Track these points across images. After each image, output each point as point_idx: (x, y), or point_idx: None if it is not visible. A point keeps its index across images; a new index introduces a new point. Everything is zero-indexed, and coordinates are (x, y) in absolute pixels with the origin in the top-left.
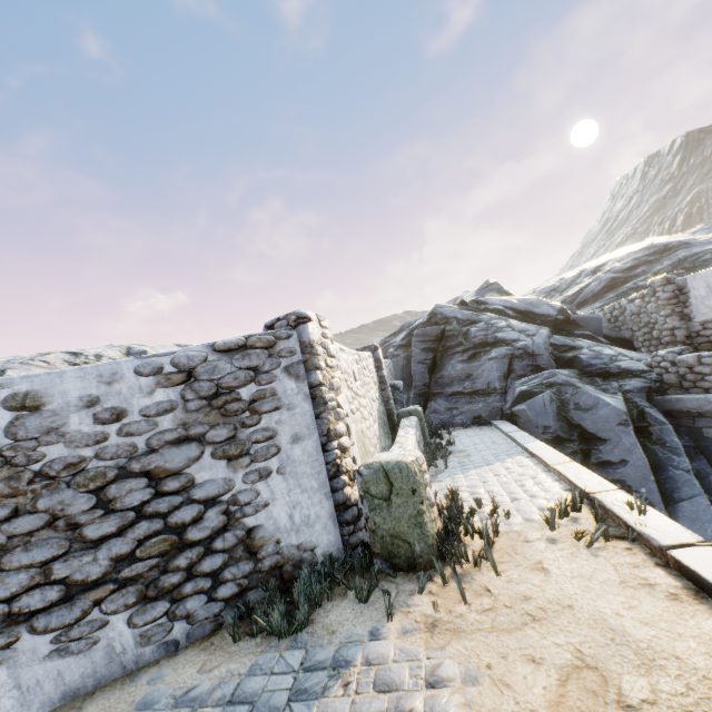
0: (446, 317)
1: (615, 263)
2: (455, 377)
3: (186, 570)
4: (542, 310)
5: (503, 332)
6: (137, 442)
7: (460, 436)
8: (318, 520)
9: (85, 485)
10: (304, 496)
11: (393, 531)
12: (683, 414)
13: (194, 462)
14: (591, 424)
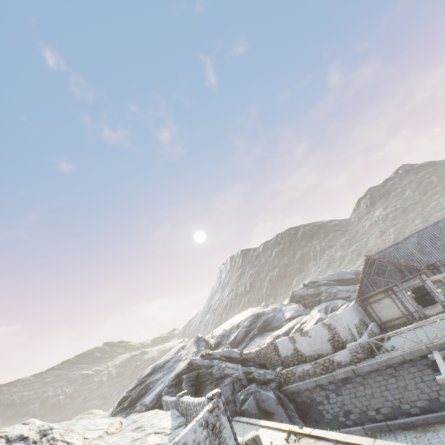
0: (199, 365)
1: (244, 322)
2: None
3: None
4: (234, 355)
5: (226, 369)
6: None
7: None
8: None
9: None
10: None
11: None
12: (289, 394)
13: None
14: (268, 407)
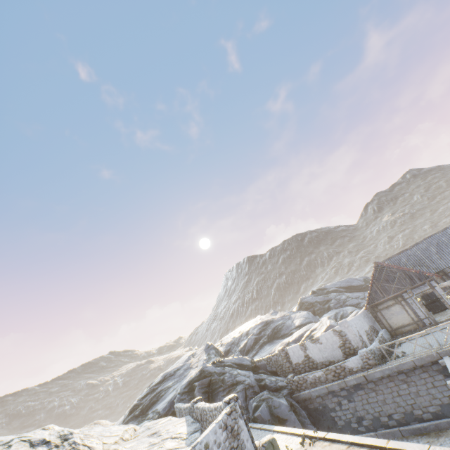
0: (211, 372)
1: (253, 329)
2: None
3: None
4: (246, 362)
5: (238, 376)
6: None
7: None
8: None
9: None
10: None
11: None
12: (301, 400)
13: None
14: (281, 414)
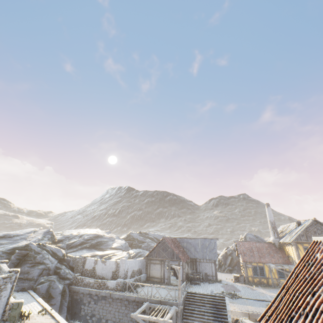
0: (32, 248)
1: (86, 235)
2: (23, 272)
3: None
4: (59, 253)
5: (46, 260)
6: None
7: (16, 295)
8: None
9: None
10: None
11: (14, 315)
12: (73, 291)
13: None
14: (53, 293)
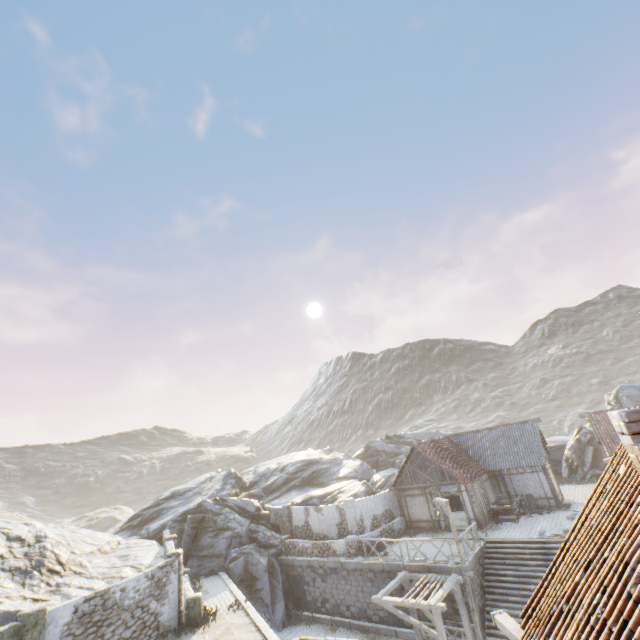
0: (207, 509)
1: (291, 465)
2: (206, 546)
3: (145, 634)
4: (250, 508)
5: (231, 522)
6: (141, 597)
7: (204, 582)
8: (174, 617)
9: (130, 611)
10: (172, 610)
11: (193, 616)
12: (285, 564)
13: (151, 602)
14: (255, 572)
